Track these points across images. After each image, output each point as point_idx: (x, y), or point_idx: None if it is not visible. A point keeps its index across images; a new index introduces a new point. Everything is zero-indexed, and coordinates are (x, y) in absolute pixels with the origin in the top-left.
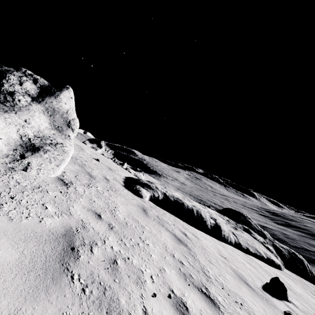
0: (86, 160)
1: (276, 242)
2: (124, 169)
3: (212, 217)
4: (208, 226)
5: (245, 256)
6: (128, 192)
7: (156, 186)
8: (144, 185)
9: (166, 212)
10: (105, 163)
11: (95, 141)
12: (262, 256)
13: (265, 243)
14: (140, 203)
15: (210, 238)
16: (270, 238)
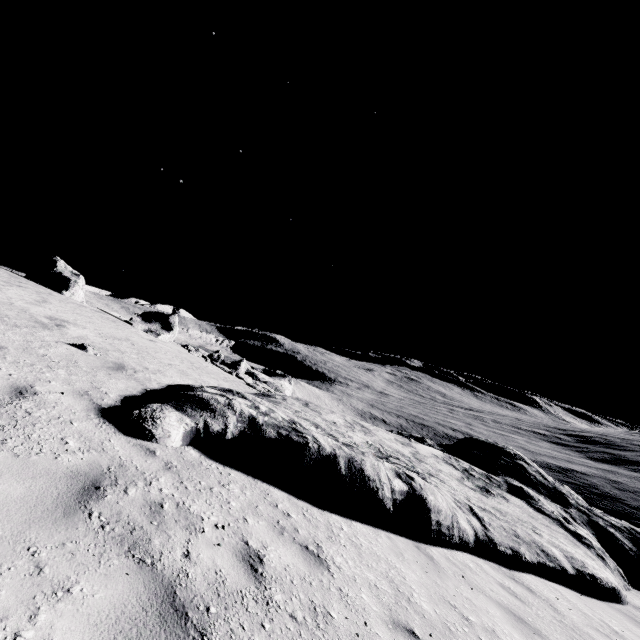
0: (3, 346)
1: (597, 515)
2: (220, 372)
3: (401, 473)
4: (386, 502)
5: (507, 582)
6: (90, 428)
7: (233, 400)
8: (188, 402)
9: (234, 478)
10: (117, 356)
11: (157, 316)
12: (560, 568)
13: (567, 521)
14: (106, 461)
15: (388, 543)
16: (580, 504)
